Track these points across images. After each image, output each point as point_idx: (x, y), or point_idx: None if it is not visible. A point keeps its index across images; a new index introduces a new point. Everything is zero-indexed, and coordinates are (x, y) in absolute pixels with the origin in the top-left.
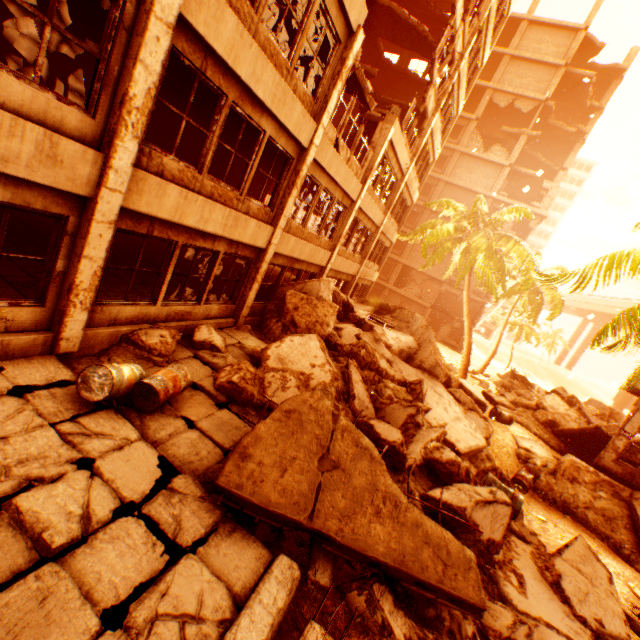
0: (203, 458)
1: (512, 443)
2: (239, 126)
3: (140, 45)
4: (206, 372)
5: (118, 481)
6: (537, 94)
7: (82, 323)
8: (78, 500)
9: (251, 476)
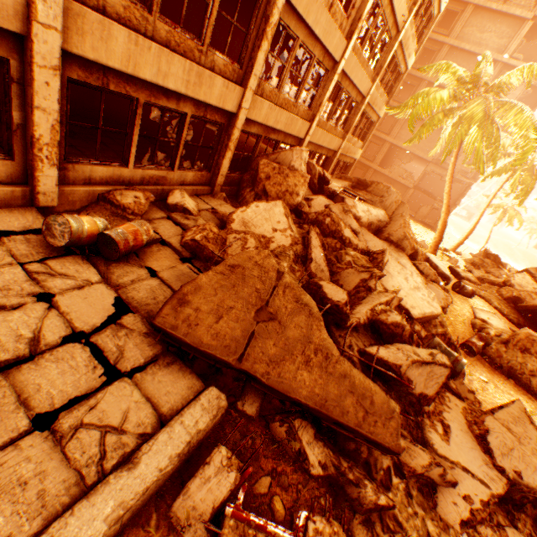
0: (159, 302)
1: (469, 314)
2: None
3: None
4: (176, 232)
5: (72, 314)
6: None
7: (54, 179)
8: (30, 326)
9: (187, 320)
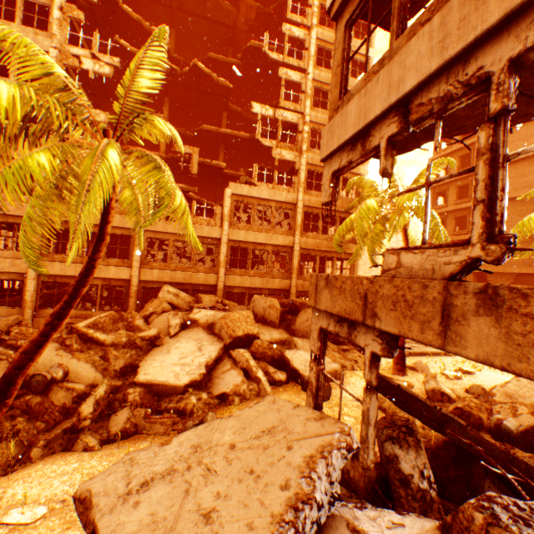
0: None
1: None
2: None
3: None
4: None
5: None
6: None
7: (31, 314)
8: None
9: None
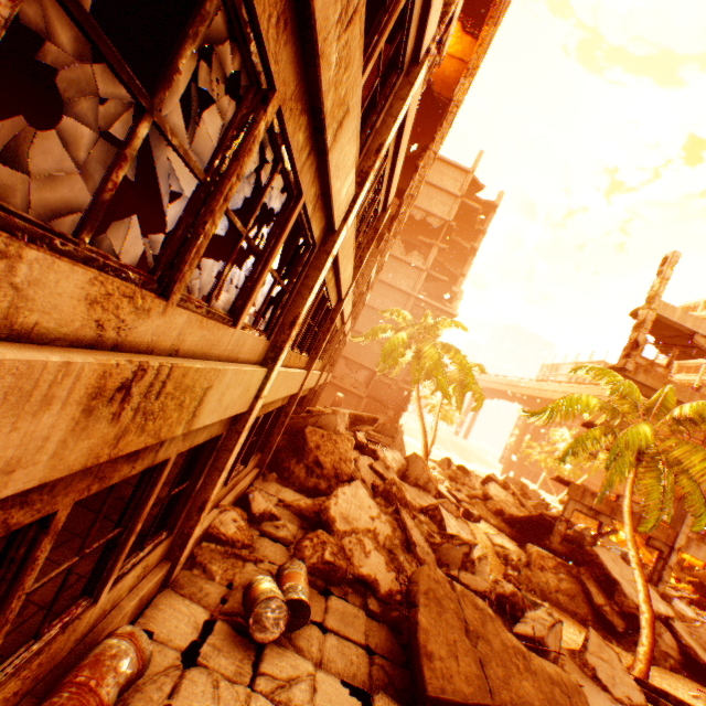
0: (359, 665)
1: (488, 541)
2: (247, 253)
3: (318, 277)
4: (283, 552)
5: None
6: (443, 214)
7: (194, 538)
8: None
9: (443, 674)
